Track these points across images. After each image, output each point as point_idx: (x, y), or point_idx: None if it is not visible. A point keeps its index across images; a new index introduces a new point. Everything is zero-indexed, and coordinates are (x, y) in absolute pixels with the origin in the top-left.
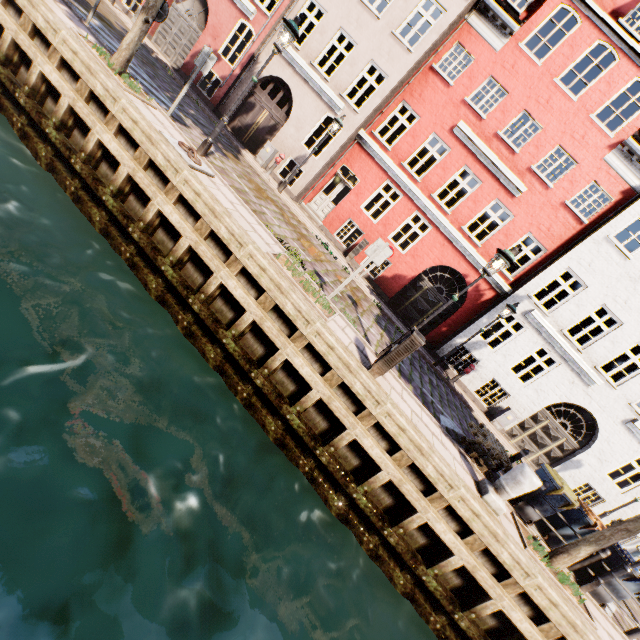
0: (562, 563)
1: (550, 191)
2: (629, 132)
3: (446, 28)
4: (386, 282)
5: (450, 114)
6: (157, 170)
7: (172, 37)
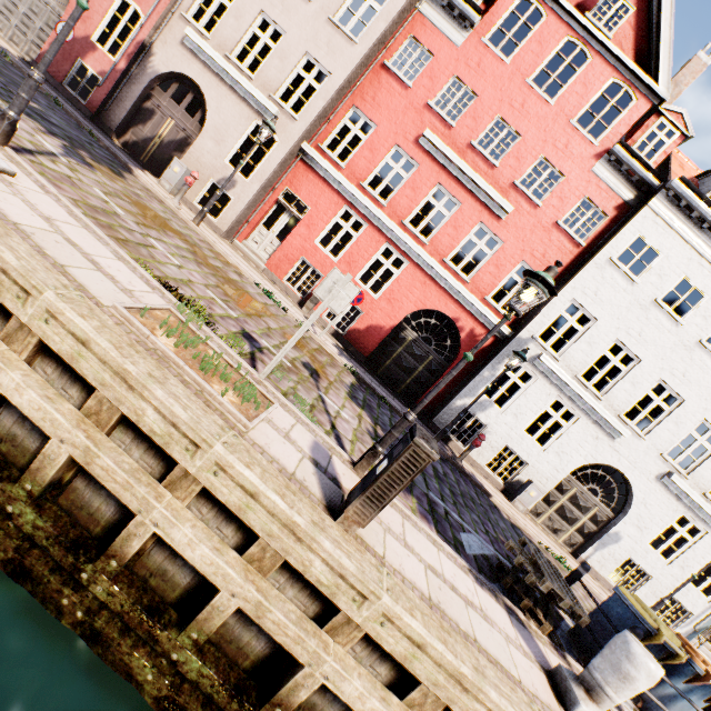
0: None
1: (539, 210)
2: (614, 139)
3: (395, 15)
4: (359, 337)
5: (413, 122)
6: None
7: (20, 18)
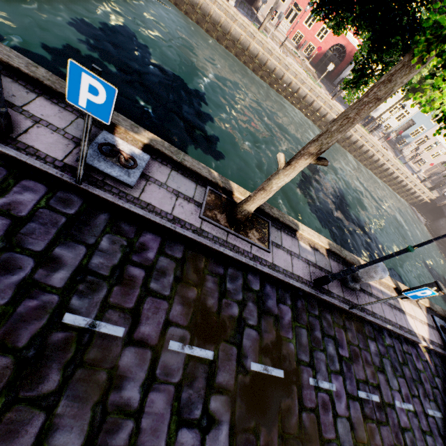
0: (366, 128)
1: None
2: None
3: None
4: (314, 57)
5: None
6: (283, 65)
7: None
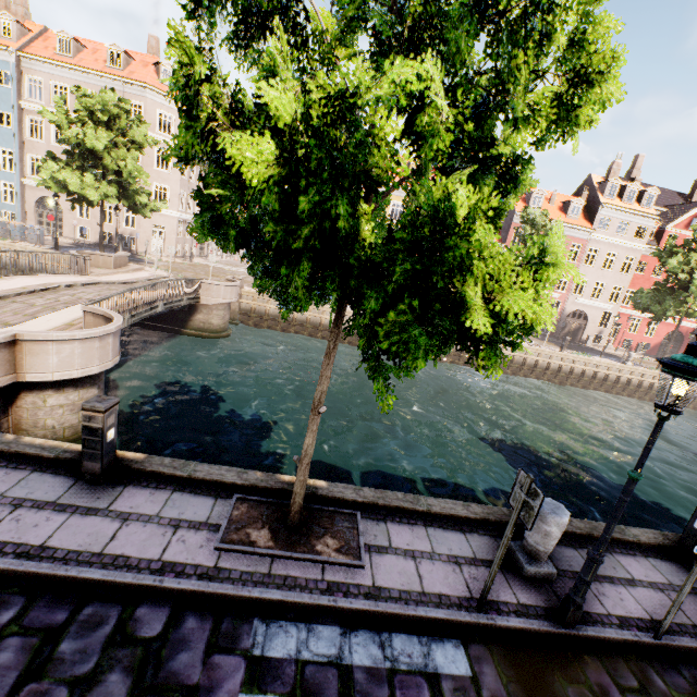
0: None
1: None
2: None
3: (638, 262)
4: (650, 351)
5: (646, 283)
6: None
7: None
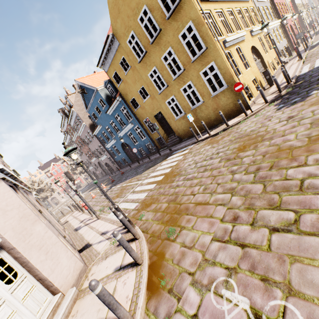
0: None
1: None
2: None
3: None
4: None
5: None
6: None
7: None
